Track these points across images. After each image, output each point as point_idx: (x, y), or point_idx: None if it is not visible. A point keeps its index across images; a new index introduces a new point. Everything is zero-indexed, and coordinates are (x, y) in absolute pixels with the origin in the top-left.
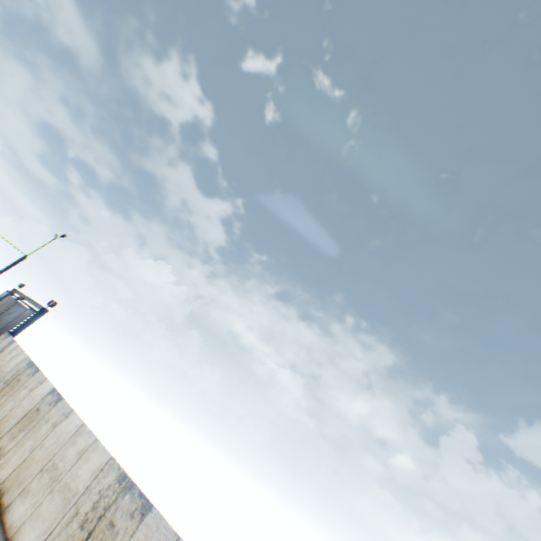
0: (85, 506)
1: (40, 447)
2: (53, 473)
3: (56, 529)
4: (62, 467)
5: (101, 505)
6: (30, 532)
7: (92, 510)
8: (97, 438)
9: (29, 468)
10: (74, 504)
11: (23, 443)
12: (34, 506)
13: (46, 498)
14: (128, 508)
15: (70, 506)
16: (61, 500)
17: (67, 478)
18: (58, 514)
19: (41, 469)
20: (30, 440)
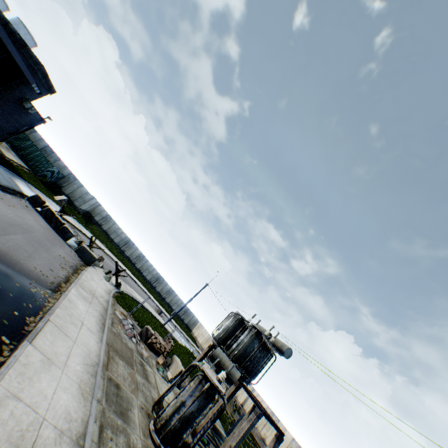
0: None
1: None
2: None
3: None
4: None
5: None
6: None
7: None
8: None
9: None
10: None
11: None
12: None
13: None
14: None
15: None
16: None
17: None
18: None
19: None
20: None
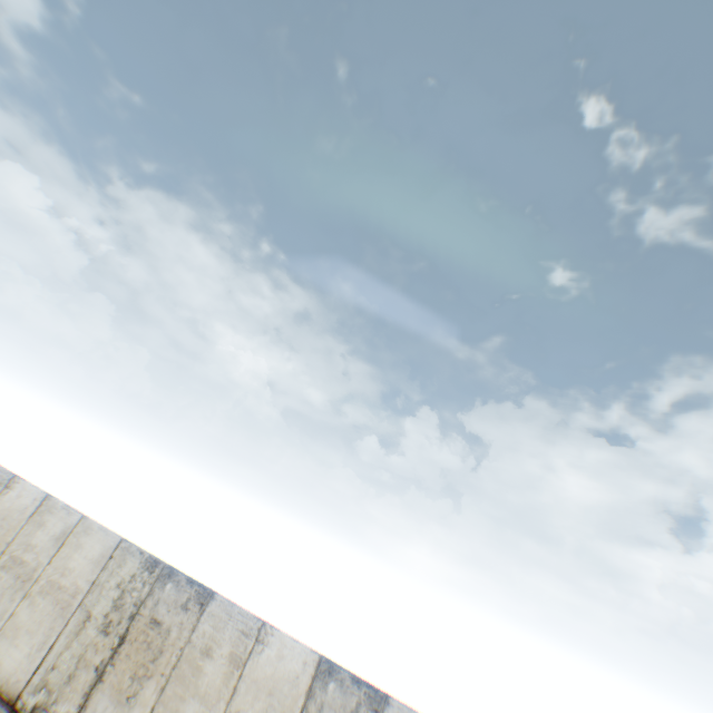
0: (101, 607)
1: None
2: (19, 572)
3: (59, 642)
4: (32, 562)
5: (127, 602)
6: (10, 653)
7: (115, 611)
8: (84, 515)
9: None
10: (79, 607)
11: None
12: (1, 619)
13: (21, 606)
14: (176, 600)
15: (73, 611)
16: (51, 604)
17: (49, 576)
18: (55, 623)
19: None
20: None
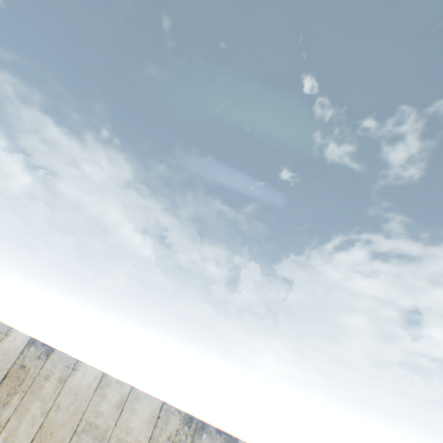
0: None
1: (56, 408)
2: (94, 433)
3: None
4: (102, 425)
5: None
6: None
7: None
8: (131, 385)
9: (53, 434)
10: None
11: (24, 408)
12: None
13: None
14: None
15: None
16: None
17: (117, 434)
18: None
19: (74, 432)
20: (35, 403)
